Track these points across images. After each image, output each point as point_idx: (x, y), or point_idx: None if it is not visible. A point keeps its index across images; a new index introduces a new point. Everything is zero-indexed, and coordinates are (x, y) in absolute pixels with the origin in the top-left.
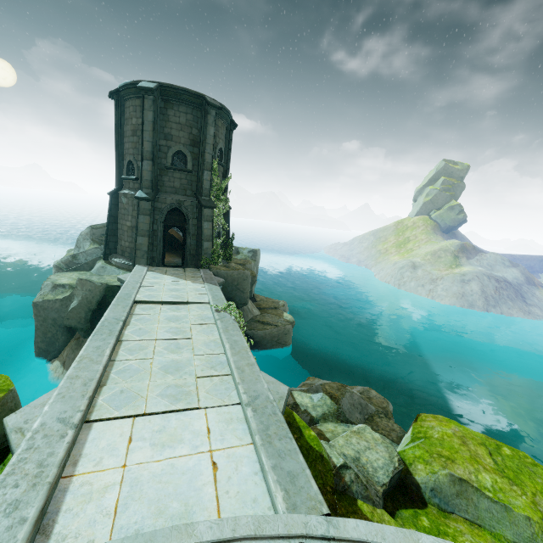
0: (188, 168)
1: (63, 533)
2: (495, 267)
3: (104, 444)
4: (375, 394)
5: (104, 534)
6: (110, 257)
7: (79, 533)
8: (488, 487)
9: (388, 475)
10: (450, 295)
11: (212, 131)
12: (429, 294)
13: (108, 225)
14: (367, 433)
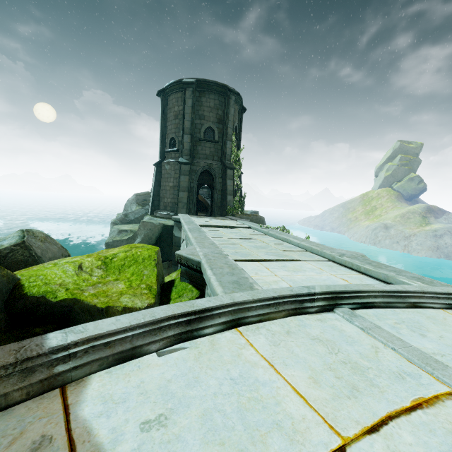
0: (215, 139)
1: None
2: None
3: (251, 268)
4: None
5: None
6: (155, 212)
7: None
8: None
9: None
10: (425, 249)
11: (232, 112)
12: (405, 249)
13: (154, 187)
14: None
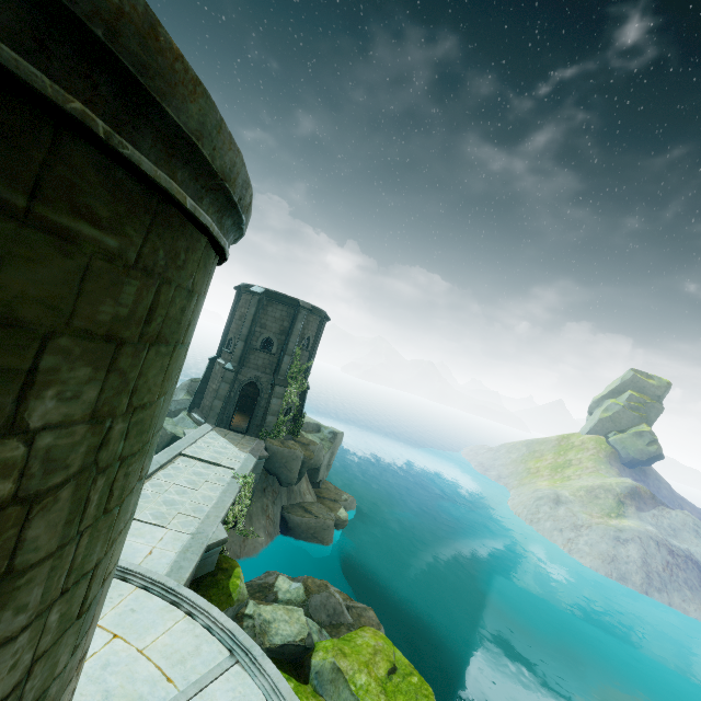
0: (273, 351)
1: None
2: (681, 533)
3: None
4: (372, 615)
5: None
6: (192, 411)
7: None
8: (357, 683)
9: (283, 641)
10: (594, 554)
11: (300, 326)
12: (566, 545)
13: (200, 383)
14: (297, 613)
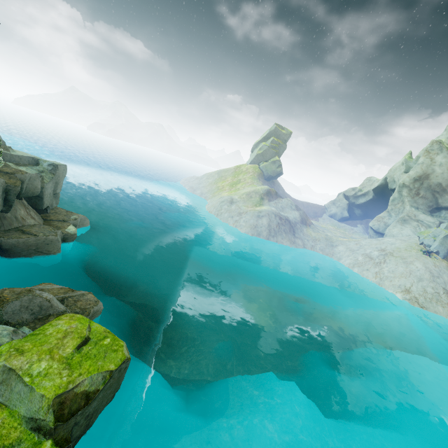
0: None
1: None
2: (285, 209)
3: None
4: (90, 297)
5: None
6: None
7: None
8: (33, 373)
9: None
10: (247, 226)
11: None
12: (234, 224)
13: None
14: None
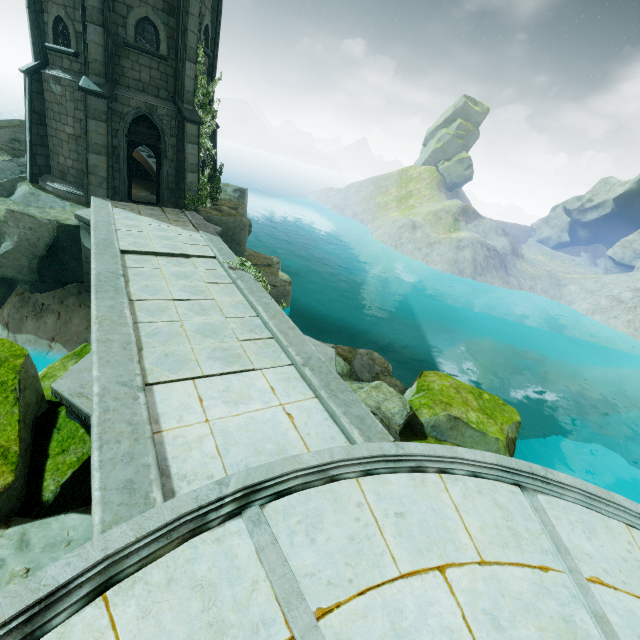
0: (162, 52)
1: (181, 473)
2: (489, 235)
3: (176, 404)
4: (377, 356)
5: (219, 470)
6: (42, 179)
7: (196, 472)
8: (473, 421)
9: (403, 418)
10: (444, 261)
11: None
12: (425, 259)
13: (30, 126)
14: (384, 388)
